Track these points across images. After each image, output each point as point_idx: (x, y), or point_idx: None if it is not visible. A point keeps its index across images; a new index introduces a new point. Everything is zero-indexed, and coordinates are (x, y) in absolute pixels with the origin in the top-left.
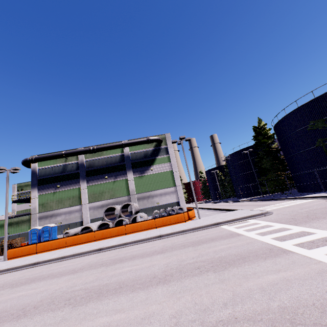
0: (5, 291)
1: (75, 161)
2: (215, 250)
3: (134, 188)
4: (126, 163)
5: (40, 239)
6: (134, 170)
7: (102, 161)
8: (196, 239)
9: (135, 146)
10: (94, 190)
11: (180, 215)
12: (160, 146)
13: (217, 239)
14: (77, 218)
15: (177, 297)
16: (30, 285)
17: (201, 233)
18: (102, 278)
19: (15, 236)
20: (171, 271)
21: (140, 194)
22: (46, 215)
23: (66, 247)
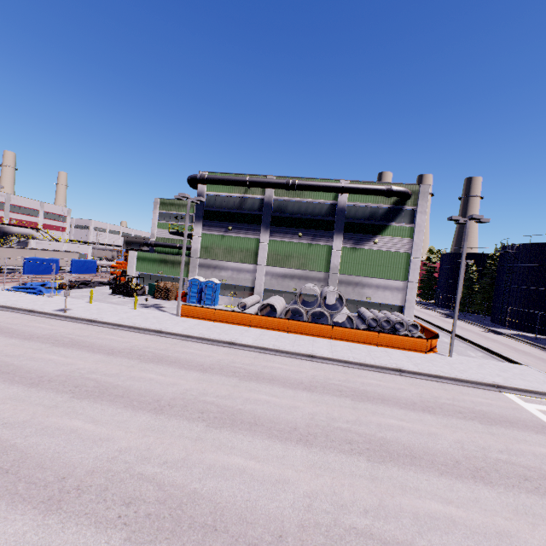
0: (236, 381)
1: (259, 195)
2: (533, 451)
3: (338, 265)
4: (336, 221)
5: (200, 294)
6: (346, 236)
7: (299, 206)
8: (474, 407)
9: (358, 195)
10: (277, 249)
11: (421, 341)
12: (402, 206)
13: (520, 427)
14: (248, 281)
15: (528, 521)
16: (262, 386)
17: (473, 394)
18: (367, 424)
19: (168, 278)
20: (480, 463)
21: (344, 276)
22: (208, 264)
23: (249, 326)
